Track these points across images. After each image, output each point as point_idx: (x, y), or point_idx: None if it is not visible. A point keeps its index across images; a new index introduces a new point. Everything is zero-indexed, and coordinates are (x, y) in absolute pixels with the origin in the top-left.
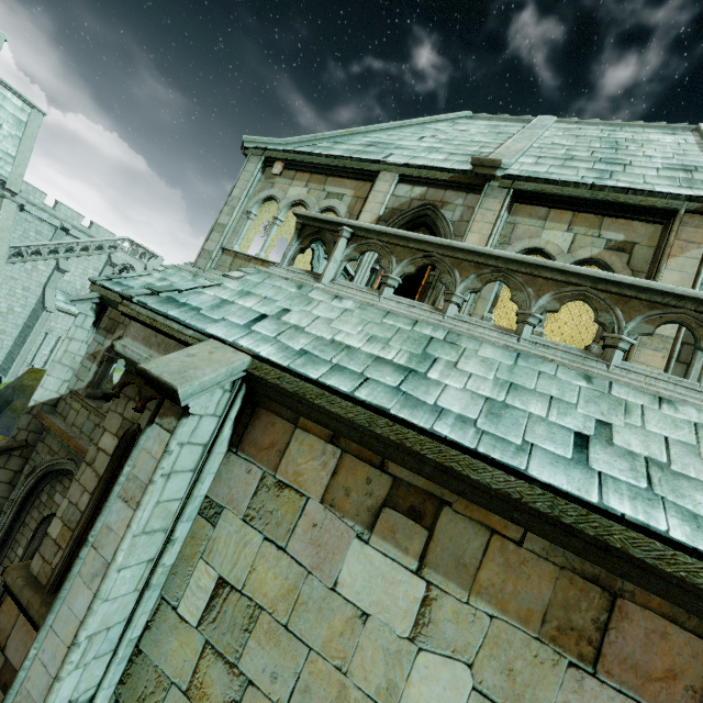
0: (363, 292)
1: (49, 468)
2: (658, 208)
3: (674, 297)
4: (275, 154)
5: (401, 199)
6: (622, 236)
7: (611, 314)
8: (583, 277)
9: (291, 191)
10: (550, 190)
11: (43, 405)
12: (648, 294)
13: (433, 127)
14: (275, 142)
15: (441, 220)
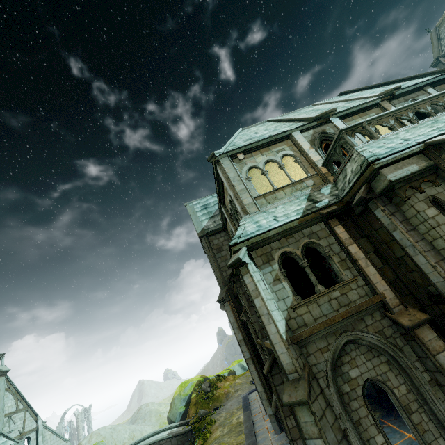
0: (392, 133)
1: (333, 361)
2: (374, 104)
3: (443, 93)
4: (234, 152)
5: (309, 136)
6: (374, 114)
7: (440, 103)
8: (427, 99)
9: (258, 160)
10: (348, 112)
11: (287, 333)
12: (439, 96)
13: (245, 133)
14: (221, 151)
15: (329, 134)
